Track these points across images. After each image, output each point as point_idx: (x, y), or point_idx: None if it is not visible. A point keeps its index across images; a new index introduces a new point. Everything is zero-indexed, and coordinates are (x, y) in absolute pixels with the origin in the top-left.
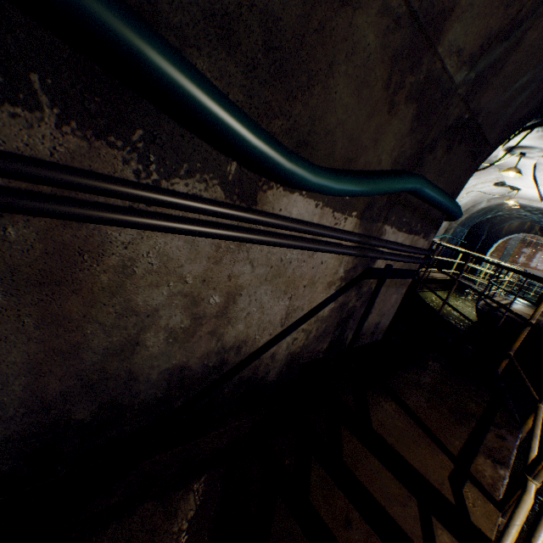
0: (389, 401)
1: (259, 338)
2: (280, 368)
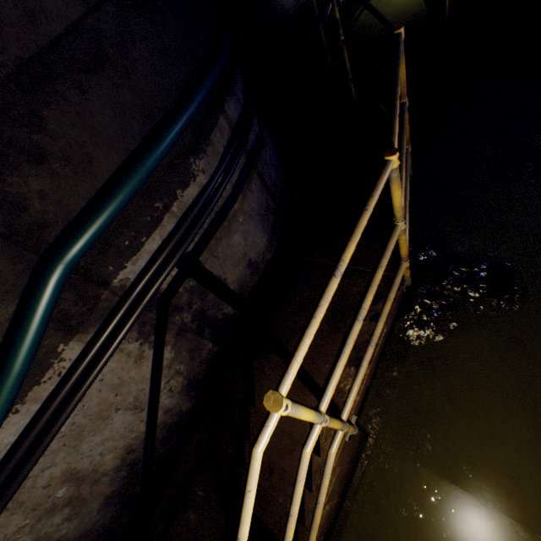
0: (273, 360)
1: (137, 432)
2: (188, 398)
